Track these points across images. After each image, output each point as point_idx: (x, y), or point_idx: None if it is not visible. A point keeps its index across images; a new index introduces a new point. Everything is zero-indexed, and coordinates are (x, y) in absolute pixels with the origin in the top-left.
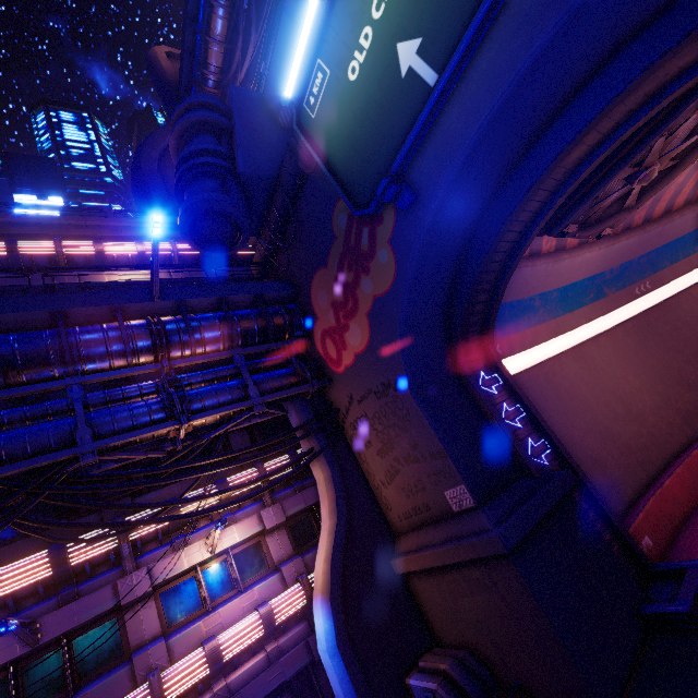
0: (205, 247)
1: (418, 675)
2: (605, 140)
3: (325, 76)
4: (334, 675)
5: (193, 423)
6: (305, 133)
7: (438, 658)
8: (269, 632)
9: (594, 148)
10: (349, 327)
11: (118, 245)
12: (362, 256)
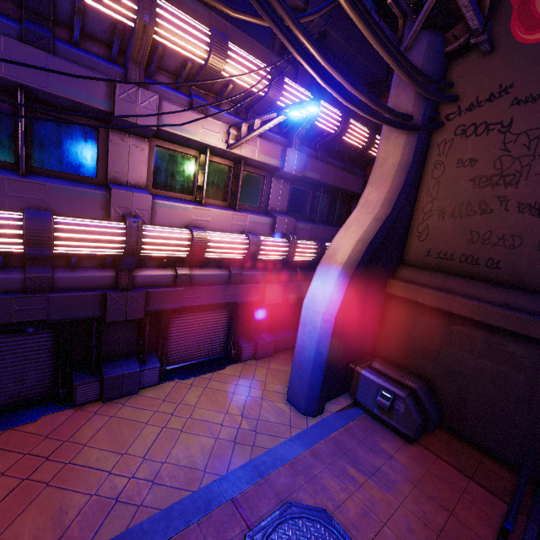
0: None
1: (373, 372)
2: None
3: None
4: (314, 334)
5: None
6: None
7: (402, 373)
8: (247, 260)
9: None
10: None
11: None
12: None
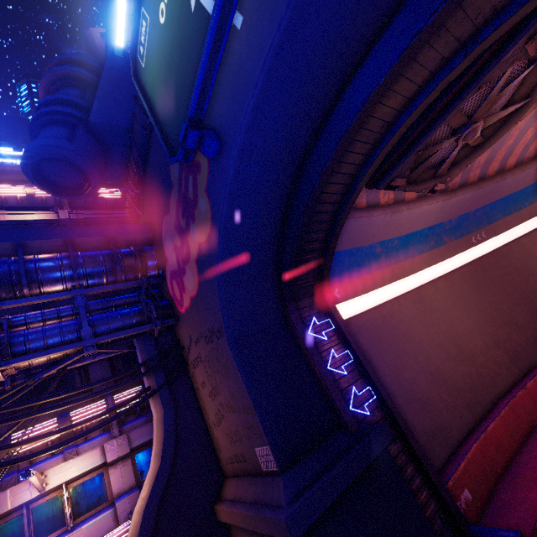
0: (56, 191)
1: None
2: (421, 91)
3: (147, 23)
4: None
5: (15, 366)
6: (140, 83)
7: None
8: None
9: (411, 100)
10: (185, 271)
11: (6, 188)
12: (190, 204)
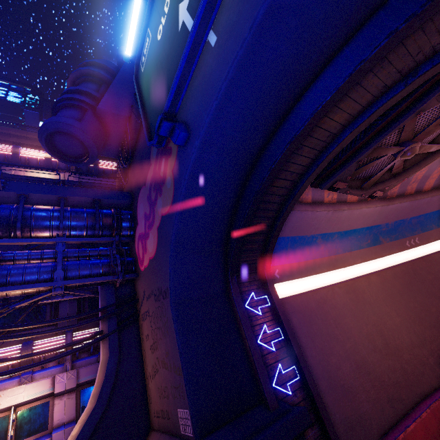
0: (62, 157)
1: None
2: (365, 111)
3: (149, 40)
4: None
5: None
6: (139, 83)
7: None
8: None
9: (356, 118)
10: (149, 236)
11: (31, 151)
12: (160, 181)
